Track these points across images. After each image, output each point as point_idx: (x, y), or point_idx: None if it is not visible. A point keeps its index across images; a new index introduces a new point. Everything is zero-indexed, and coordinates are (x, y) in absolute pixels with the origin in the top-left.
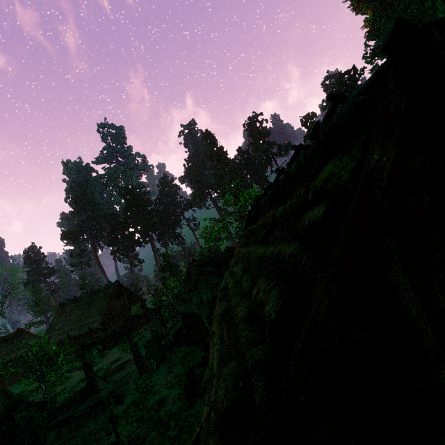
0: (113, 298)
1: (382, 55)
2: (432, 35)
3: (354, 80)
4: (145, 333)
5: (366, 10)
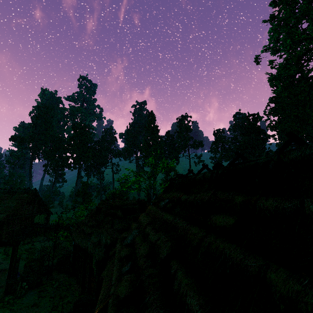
0: (25, 203)
1: (276, 114)
2: None
3: (256, 121)
4: (36, 244)
5: (278, 84)
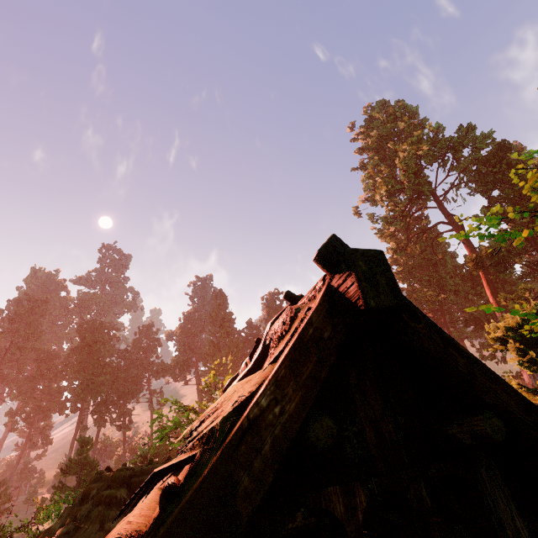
0: None
1: (403, 280)
2: (356, 263)
3: None
4: None
5: (389, 240)
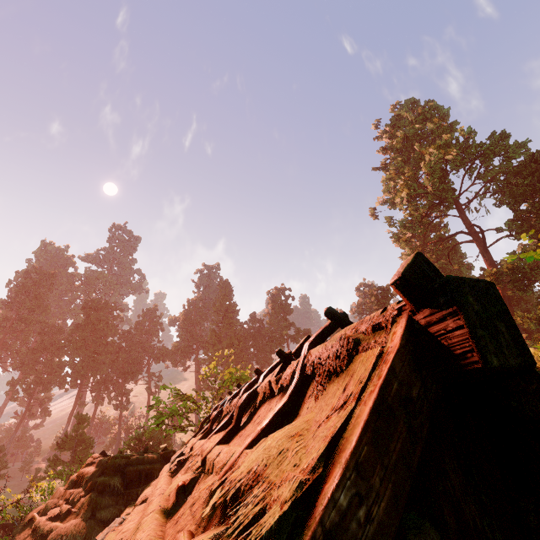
0: None
1: None
2: (466, 298)
3: (386, 297)
4: None
5: (405, 246)
